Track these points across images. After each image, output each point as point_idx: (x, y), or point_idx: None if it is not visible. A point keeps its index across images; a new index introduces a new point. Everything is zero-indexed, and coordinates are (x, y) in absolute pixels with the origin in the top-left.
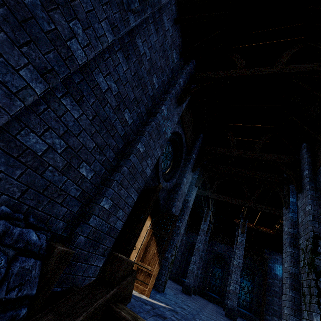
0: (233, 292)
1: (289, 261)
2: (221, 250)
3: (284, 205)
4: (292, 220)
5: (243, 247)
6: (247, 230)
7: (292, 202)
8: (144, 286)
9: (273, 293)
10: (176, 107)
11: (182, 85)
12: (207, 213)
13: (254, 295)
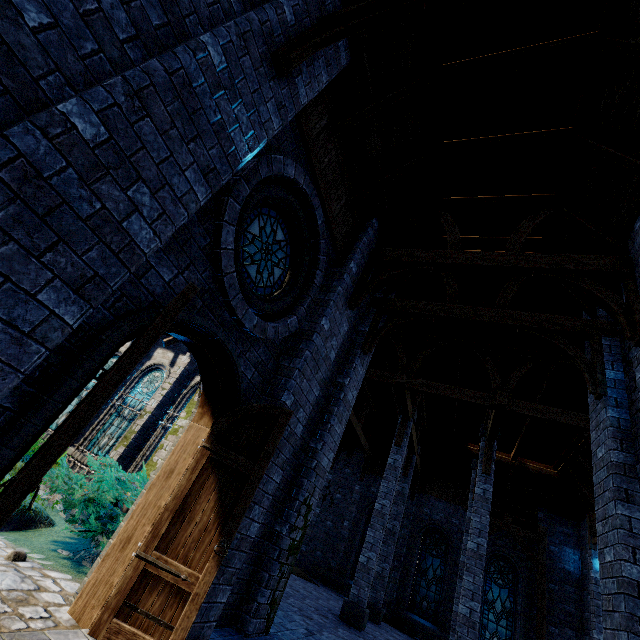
0: (467, 620)
1: (618, 543)
2: (441, 515)
3: (591, 390)
4: (617, 427)
5: (488, 505)
6: (497, 469)
7: (612, 380)
8: (157, 635)
9: (561, 616)
10: (269, 76)
11: (292, 21)
12: (404, 427)
13: (517, 621)
